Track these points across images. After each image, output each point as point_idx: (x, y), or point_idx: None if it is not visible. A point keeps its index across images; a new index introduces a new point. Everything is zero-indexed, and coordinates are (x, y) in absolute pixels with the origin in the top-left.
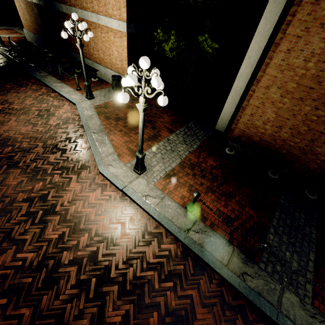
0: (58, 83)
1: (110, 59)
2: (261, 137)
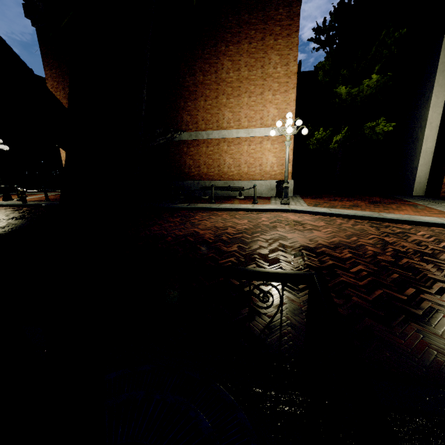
0: (220, 205)
1: (261, 169)
2: None
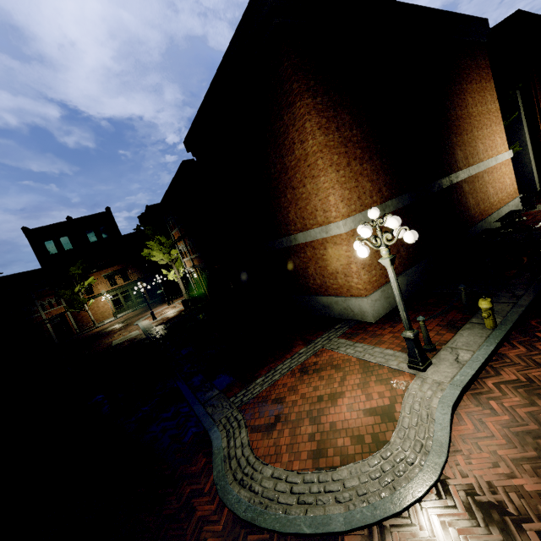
0: None
1: (506, 191)
2: None
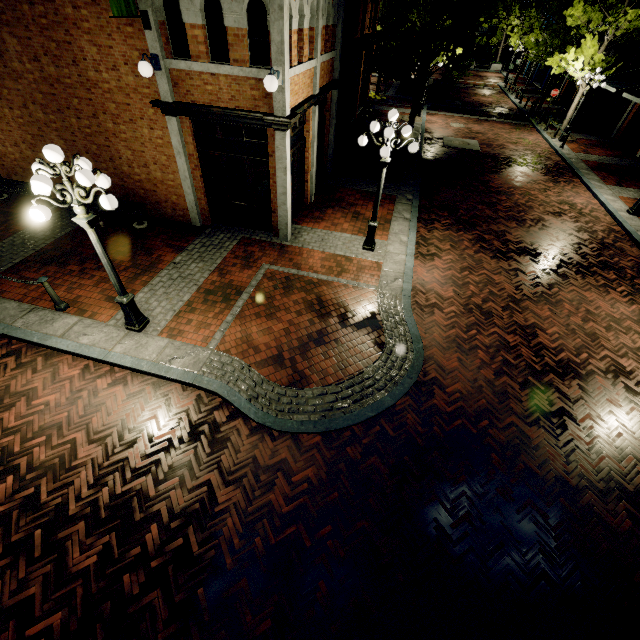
0: None
1: None
2: (22, 167)
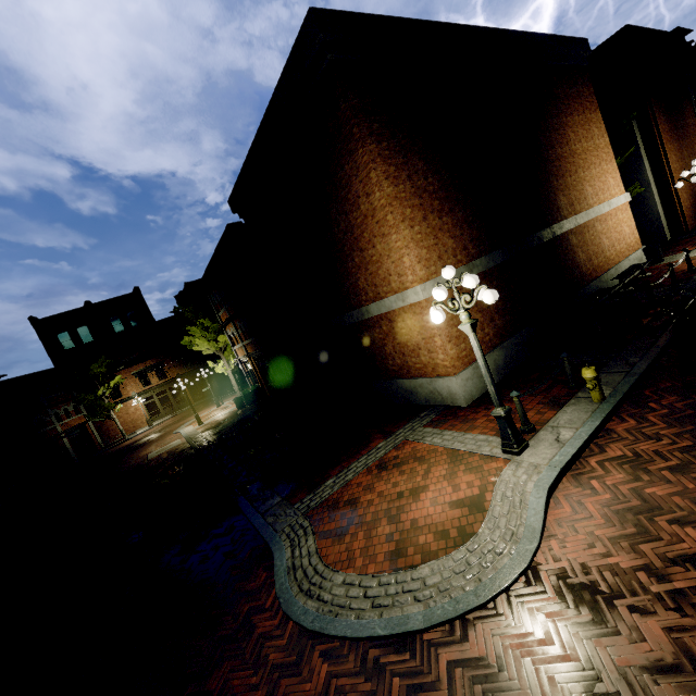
0: None
1: (625, 243)
2: (690, 211)
